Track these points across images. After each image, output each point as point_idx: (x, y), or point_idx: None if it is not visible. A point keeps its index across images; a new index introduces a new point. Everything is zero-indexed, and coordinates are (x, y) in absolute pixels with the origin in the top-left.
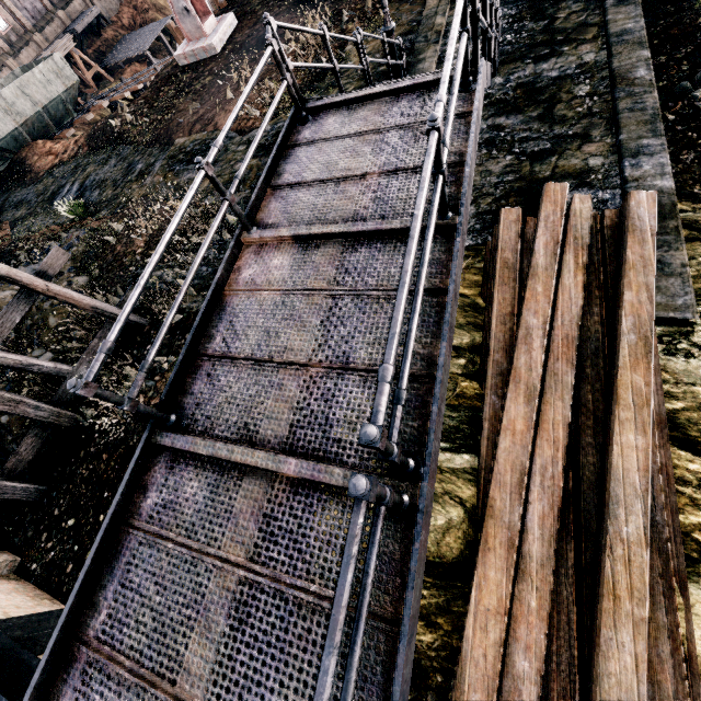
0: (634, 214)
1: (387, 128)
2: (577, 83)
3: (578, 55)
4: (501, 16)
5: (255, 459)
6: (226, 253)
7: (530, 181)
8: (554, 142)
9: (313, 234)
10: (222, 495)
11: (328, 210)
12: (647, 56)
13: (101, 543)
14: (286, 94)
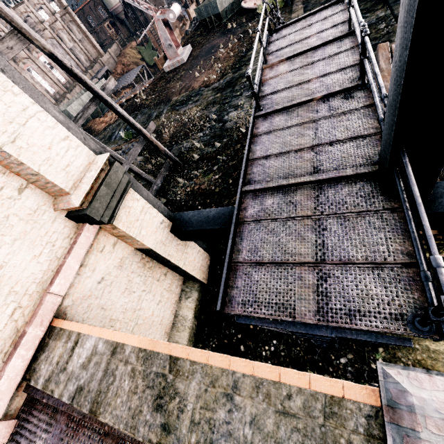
0: None
1: (312, 23)
2: (378, 24)
3: (376, 15)
4: None
5: (302, 100)
6: (259, 70)
7: None
8: (373, 47)
9: (295, 54)
10: (291, 115)
11: (297, 49)
12: None
13: (249, 138)
14: (227, 67)
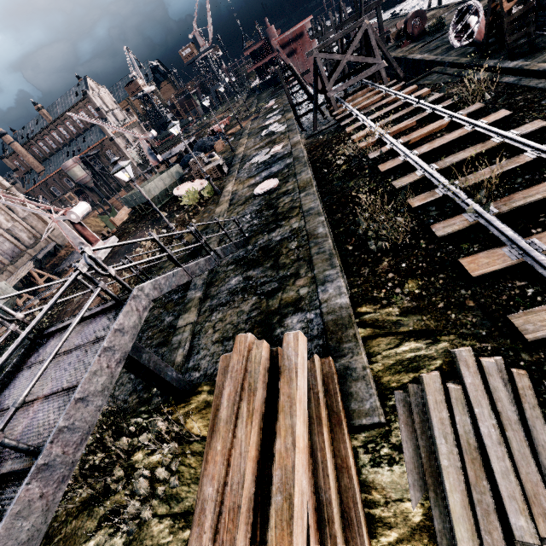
0: (285, 354)
1: (72, 349)
2: (290, 241)
3: (290, 225)
4: (252, 211)
5: None
6: None
7: (266, 313)
8: (280, 282)
9: None
10: None
11: None
12: (322, 220)
13: None
14: (133, 279)
